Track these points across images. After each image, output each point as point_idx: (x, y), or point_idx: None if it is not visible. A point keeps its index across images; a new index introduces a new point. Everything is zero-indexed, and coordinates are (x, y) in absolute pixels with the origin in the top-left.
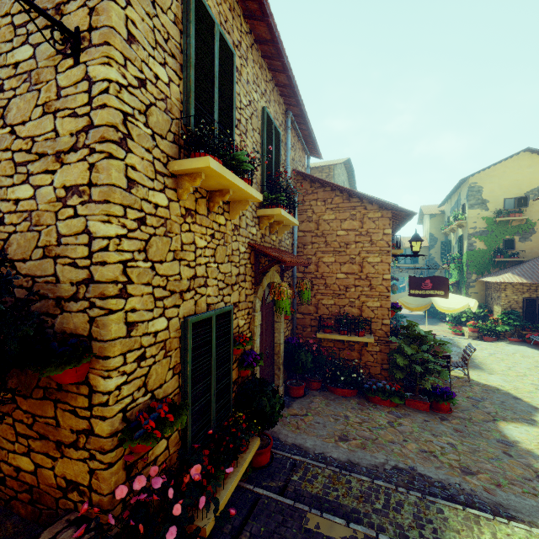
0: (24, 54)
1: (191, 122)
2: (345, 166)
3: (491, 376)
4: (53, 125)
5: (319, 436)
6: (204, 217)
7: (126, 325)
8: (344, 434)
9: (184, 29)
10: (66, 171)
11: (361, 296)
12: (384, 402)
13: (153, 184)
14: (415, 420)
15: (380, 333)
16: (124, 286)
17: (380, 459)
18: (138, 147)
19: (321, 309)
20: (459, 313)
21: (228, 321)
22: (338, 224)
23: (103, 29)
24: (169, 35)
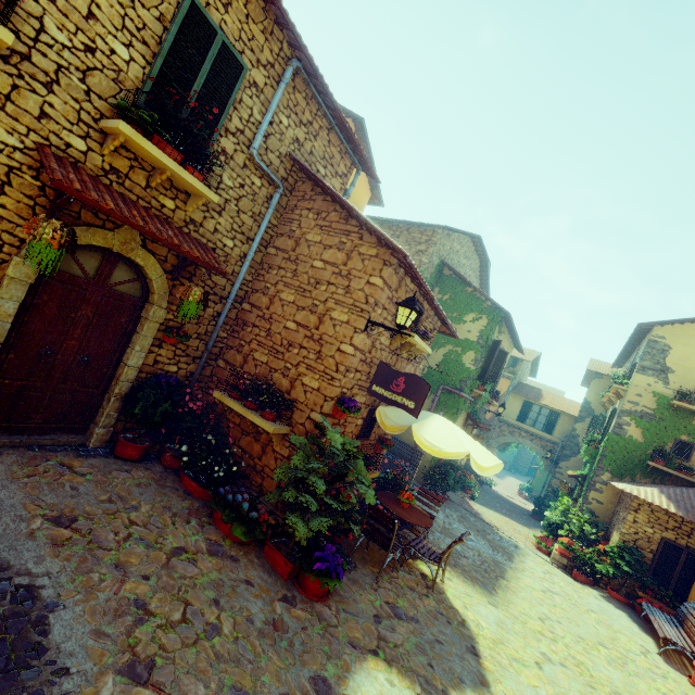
0: None
1: None
2: (477, 249)
3: (488, 606)
4: None
5: (33, 498)
6: None
7: None
8: (74, 518)
9: None
10: None
11: (302, 364)
12: (224, 525)
13: None
14: (229, 571)
15: (299, 430)
16: None
17: (40, 567)
18: None
19: (248, 364)
20: (560, 520)
21: None
22: (319, 250)
23: None
24: None
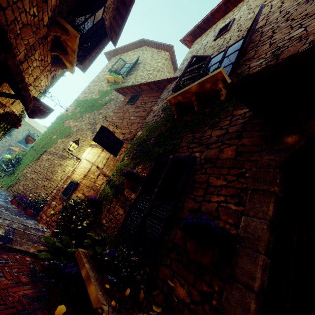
0: None
1: None
2: None
3: None
4: None
5: None
6: None
7: None
8: None
9: None
10: None
11: None
12: None
13: None
14: None
15: None
16: None
17: None
18: None
19: None
20: None
21: None
22: None
23: None
24: None
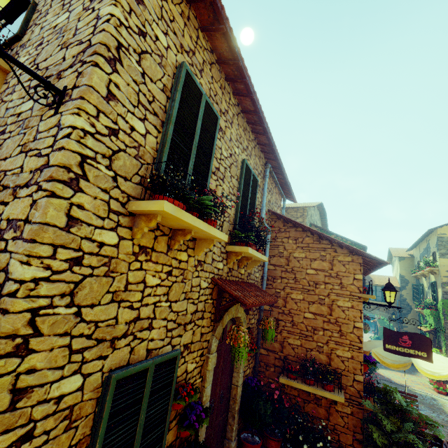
0: (27, 106)
1: (161, 167)
2: (318, 208)
3: None
4: (22, 162)
5: None
6: (162, 254)
7: (13, 393)
8: None
9: (172, 95)
10: (15, 204)
11: (330, 341)
12: None
13: (103, 223)
14: None
15: (351, 391)
16: (25, 340)
17: None
18: (93, 187)
19: (286, 348)
20: None
21: (172, 368)
22: (307, 262)
23: (82, 87)
24: (155, 99)
